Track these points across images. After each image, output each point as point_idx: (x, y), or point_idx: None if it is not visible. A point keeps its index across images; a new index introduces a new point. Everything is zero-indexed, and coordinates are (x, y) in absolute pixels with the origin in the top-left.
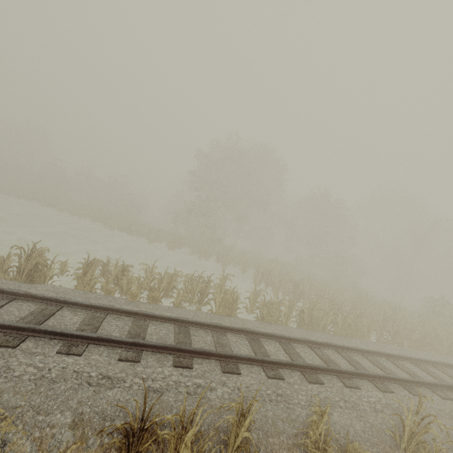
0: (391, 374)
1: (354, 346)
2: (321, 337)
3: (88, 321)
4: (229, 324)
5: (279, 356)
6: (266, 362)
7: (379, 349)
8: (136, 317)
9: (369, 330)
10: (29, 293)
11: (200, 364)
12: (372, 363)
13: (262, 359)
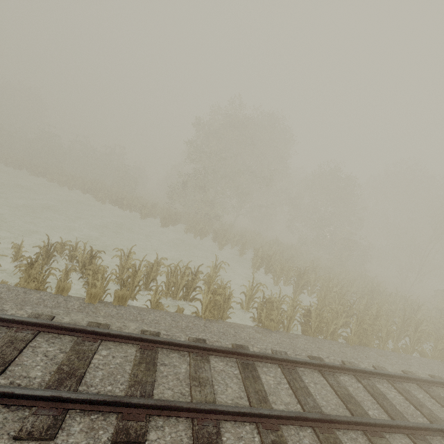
0: (431, 417)
1: (376, 365)
2: (332, 349)
3: None
4: (216, 338)
5: (282, 395)
6: (263, 415)
7: (404, 366)
8: (82, 336)
9: (389, 337)
10: None
11: (160, 430)
12: (402, 395)
13: (258, 412)
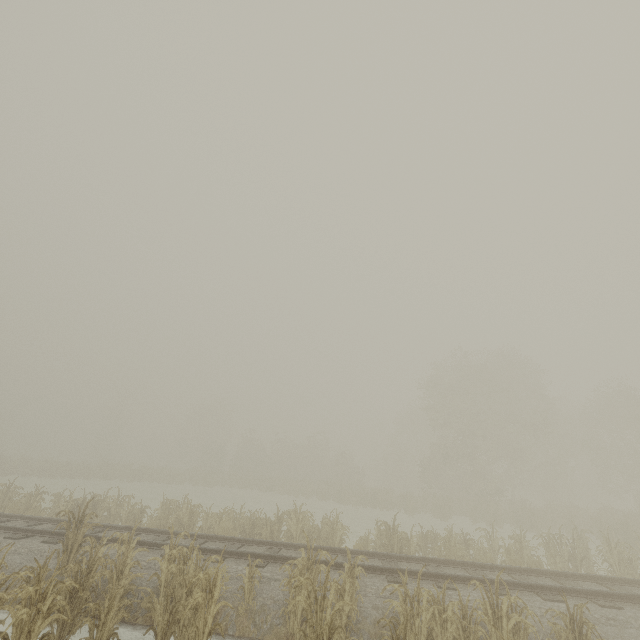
0: None
1: None
2: None
3: (524, 580)
4: None
5: None
6: None
7: None
8: (556, 577)
9: None
10: (448, 559)
11: None
12: None
13: None
